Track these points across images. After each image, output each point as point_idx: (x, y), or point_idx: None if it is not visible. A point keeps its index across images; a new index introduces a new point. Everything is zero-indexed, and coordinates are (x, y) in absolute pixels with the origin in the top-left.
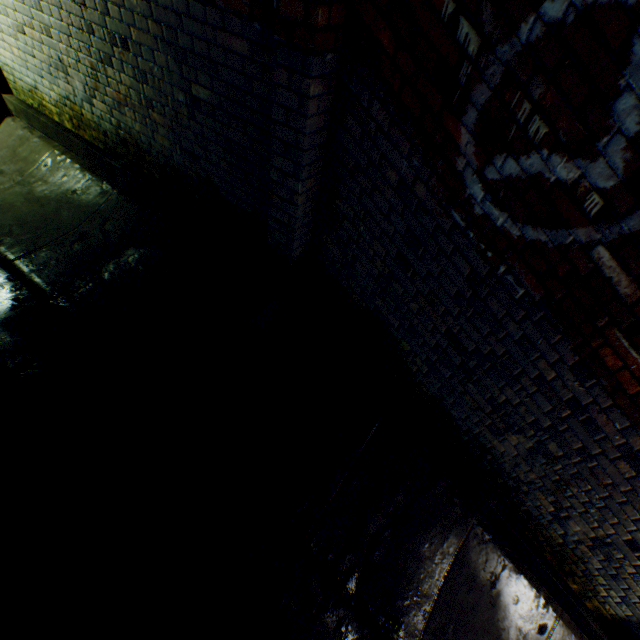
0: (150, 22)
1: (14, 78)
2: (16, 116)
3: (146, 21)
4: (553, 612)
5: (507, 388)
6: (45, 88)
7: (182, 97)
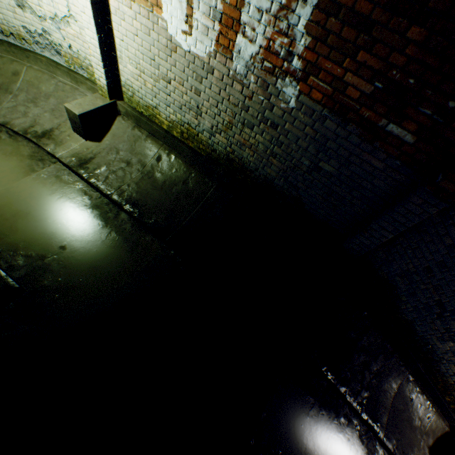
0: (308, 127)
1: (132, 94)
2: (123, 115)
3: (304, 126)
4: (434, 409)
5: None
6: (166, 111)
7: (307, 162)
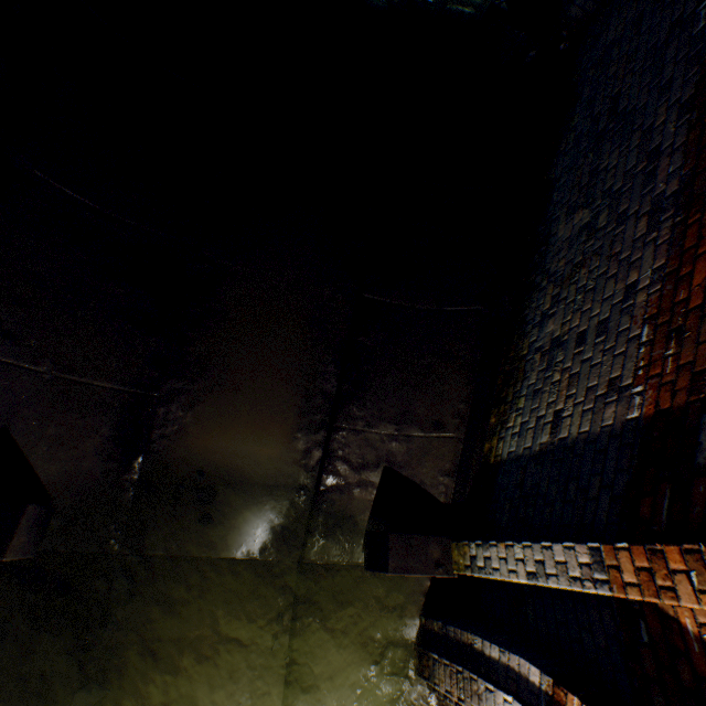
0: None
1: None
2: None
3: None
4: (456, 428)
5: (616, 150)
6: None
7: None
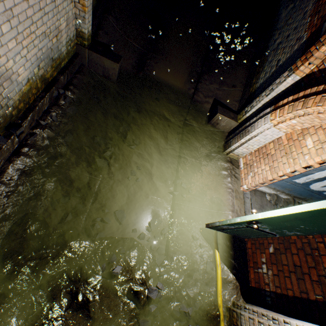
0: None
1: None
2: None
3: None
4: (240, 87)
5: None
6: None
7: None
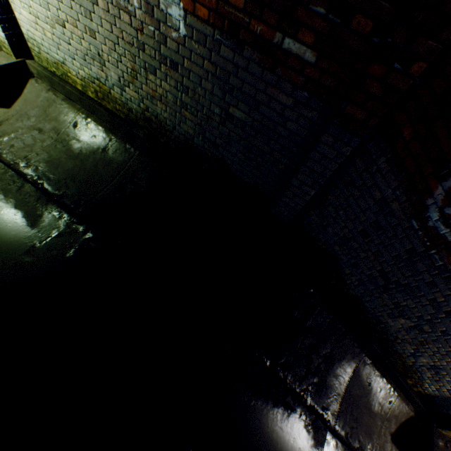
0: (206, 61)
1: (39, 50)
2: (37, 77)
3: (202, 60)
4: (396, 393)
5: (409, 300)
6: (74, 66)
7: (218, 110)
